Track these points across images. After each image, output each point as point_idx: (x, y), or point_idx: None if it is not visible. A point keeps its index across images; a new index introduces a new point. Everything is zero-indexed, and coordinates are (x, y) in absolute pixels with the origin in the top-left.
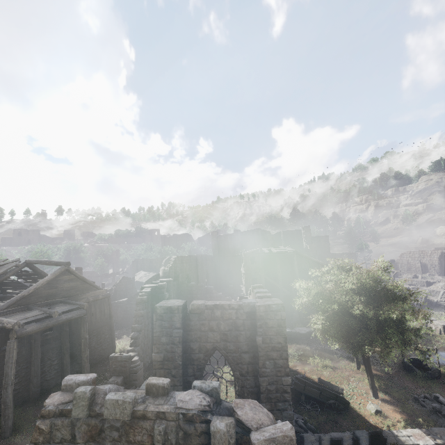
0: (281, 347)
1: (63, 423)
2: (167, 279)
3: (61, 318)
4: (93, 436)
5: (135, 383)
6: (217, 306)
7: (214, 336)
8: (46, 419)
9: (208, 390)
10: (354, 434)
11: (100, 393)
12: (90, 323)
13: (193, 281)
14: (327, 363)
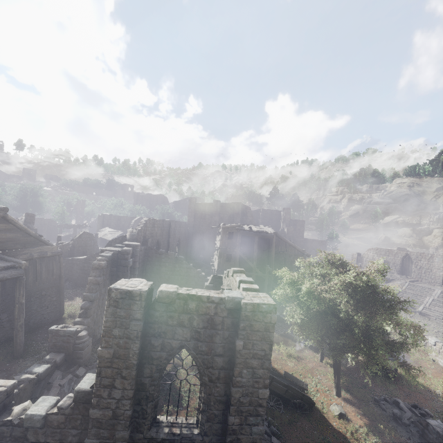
0: (265, 355)
1: None
2: (134, 243)
3: None
4: None
5: (80, 361)
6: (192, 297)
7: (183, 333)
8: None
9: None
10: None
11: None
12: (32, 283)
13: (163, 248)
14: (292, 353)
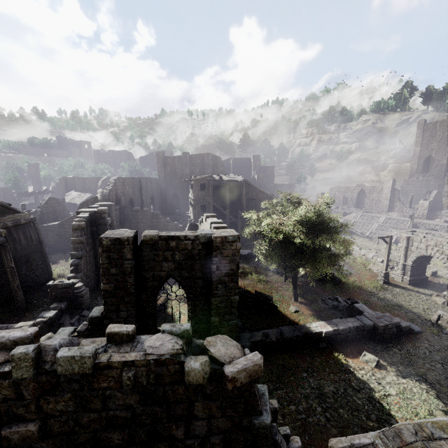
0: (234, 273)
1: (2, 385)
2: (108, 203)
3: None
4: (47, 391)
5: (82, 306)
6: (172, 238)
7: (169, 266)
8: None
9: (179, 333)
10: (280, 329)
11: (48, 350)
12: (14, 250)
13: (137, 206)
14: (262, 278)
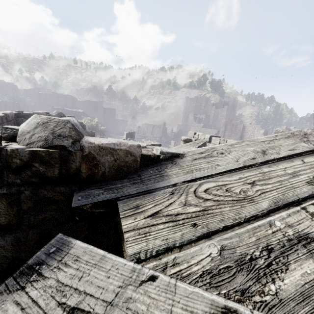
0: None
1: None
2: None
3: None
4: None
5: None
6: None
7: None
8: None
9: None
10: None
11: None
12: None
13: None
14: None
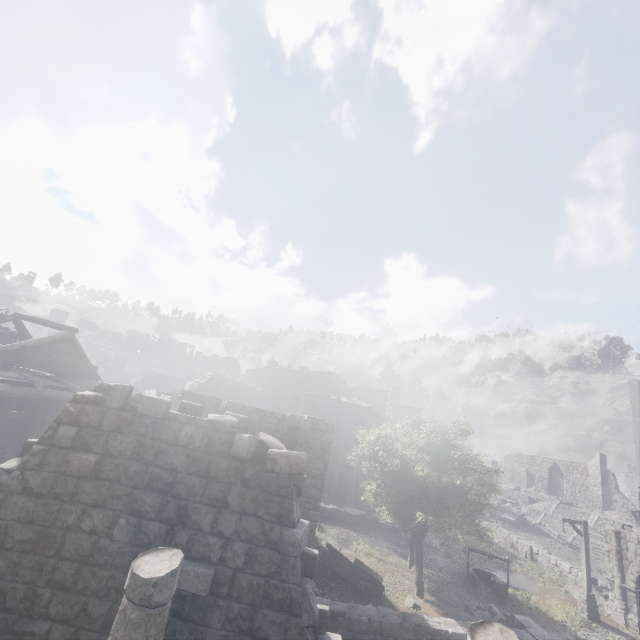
0: (319, 474)
1: (94, 410)
2: None
3: (44, 393)
4: (120, 427)
5: None
6: (257, 411)
7: None
8: (77, 403)
9: (239, 419)
10: (377, 609)
11: (138, 393)
12: None
13: None
14: (372, 552)
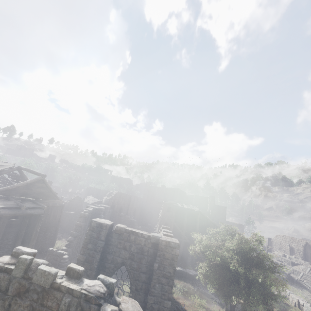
0: (170, 276)
1: (4, 278)
2: (106, 205)
3: (26, 211)
4: (20, 293)
5: None
6: (133, 232)
7: (125, 254)
8: None
9: (107, 283)
10: None
11: (36, 263)
12: (44, 222)
13: (123, 213)
14: (203, 303)
